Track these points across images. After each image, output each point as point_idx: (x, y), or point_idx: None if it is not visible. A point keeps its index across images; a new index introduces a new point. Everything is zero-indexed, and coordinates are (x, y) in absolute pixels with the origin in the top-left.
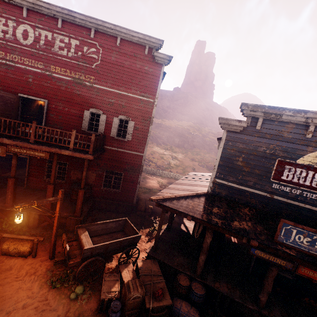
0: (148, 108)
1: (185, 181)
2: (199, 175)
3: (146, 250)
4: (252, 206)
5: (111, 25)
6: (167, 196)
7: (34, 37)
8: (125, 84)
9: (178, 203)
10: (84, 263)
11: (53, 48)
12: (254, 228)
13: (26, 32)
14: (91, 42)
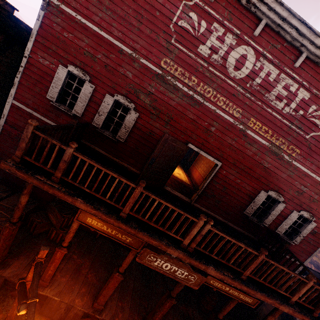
0: None
1: None
2: None
3: None
4: None
5: None
6: None
7: (250, 70)
8: None
9: None
10: None
11: (268, 94)
12: None
13: (243, 58)
14: None
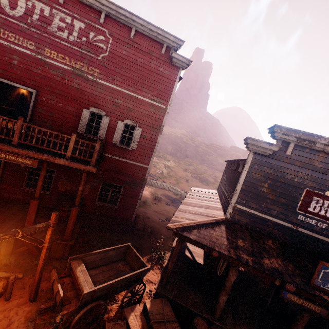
0: (159, 115)
1: (193, 200)
2: (203, 191)
3: (154, 286)
4: (274, 237)
5: (127, 12)
6: (185, 223)
7: (25, 9)
8: (135, 84)
9: (199, 233)
10: (82, 311)
11: (50, 27)
12: (285, 267)
13: None
14: (100, 28)
